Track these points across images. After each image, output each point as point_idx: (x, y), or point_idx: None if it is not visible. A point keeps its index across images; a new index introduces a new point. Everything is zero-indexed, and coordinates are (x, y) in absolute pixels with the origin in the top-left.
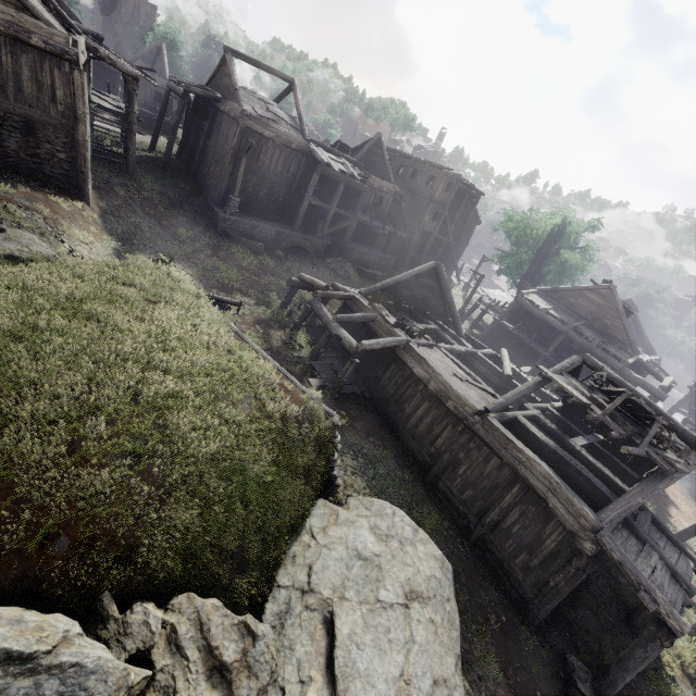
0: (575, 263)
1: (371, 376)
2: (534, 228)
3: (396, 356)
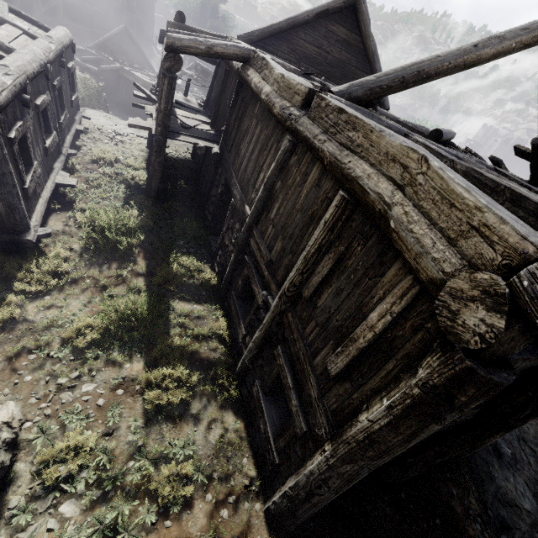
0: (221, 29)
1: (114, 92)
2: (190, 3)
3: (120, 76)
